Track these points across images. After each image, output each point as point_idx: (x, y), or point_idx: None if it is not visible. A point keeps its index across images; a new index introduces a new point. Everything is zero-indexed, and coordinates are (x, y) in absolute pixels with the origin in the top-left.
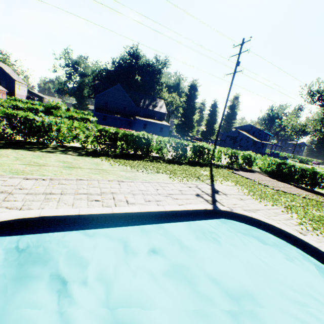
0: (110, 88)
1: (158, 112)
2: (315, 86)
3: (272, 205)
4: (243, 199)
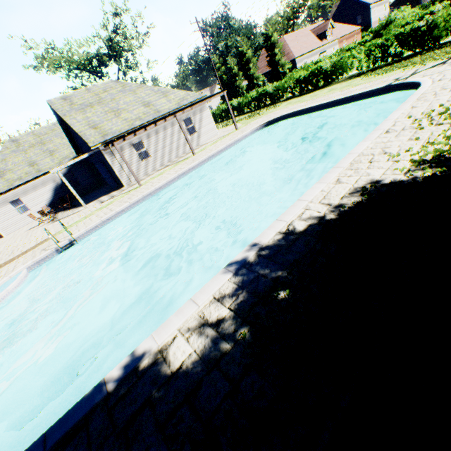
0: None
1: None
2: None
3: None
4: None
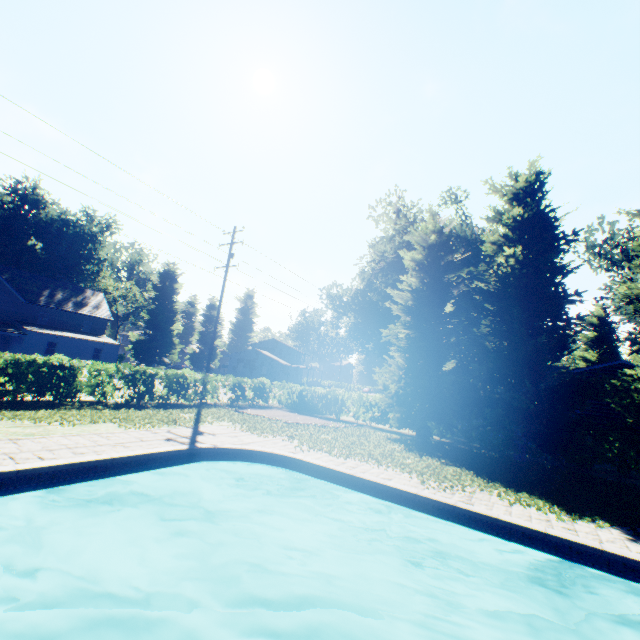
0: None
1: (89, 317)
2: (333, 290)
3: (275, 437)
4: (238, 435)
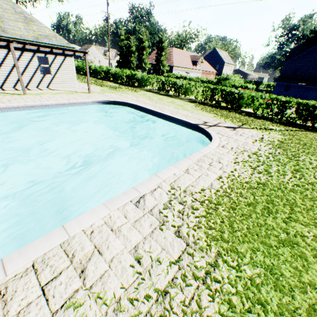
0: (306, 50)
1: None
2: None
3: (264, 147)
4: (243, 136)
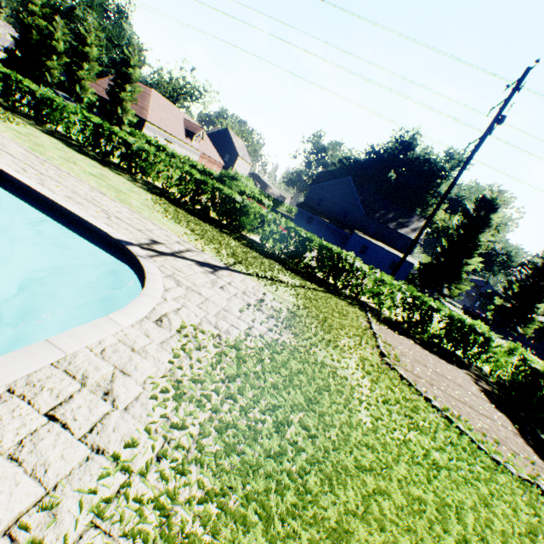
0: (334, 179)
1: (403, 236)
2: None
3: (260, 324)
4: (227, 290)
